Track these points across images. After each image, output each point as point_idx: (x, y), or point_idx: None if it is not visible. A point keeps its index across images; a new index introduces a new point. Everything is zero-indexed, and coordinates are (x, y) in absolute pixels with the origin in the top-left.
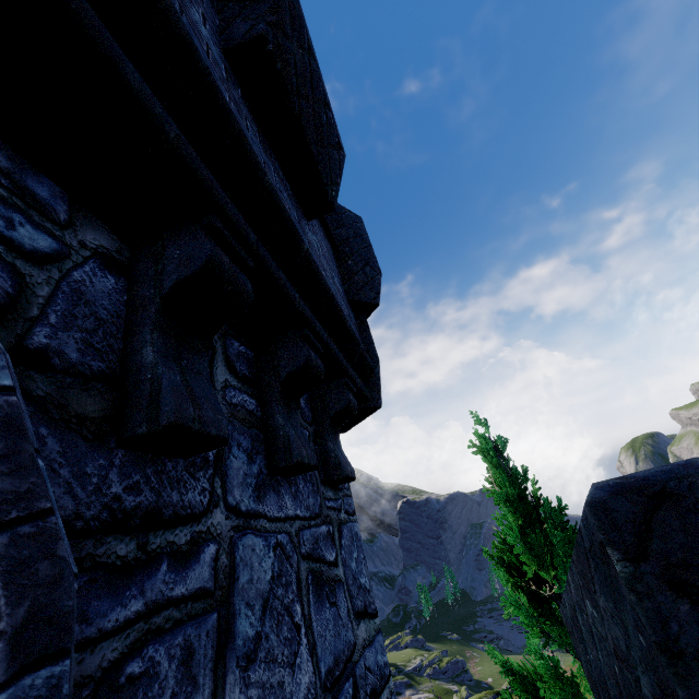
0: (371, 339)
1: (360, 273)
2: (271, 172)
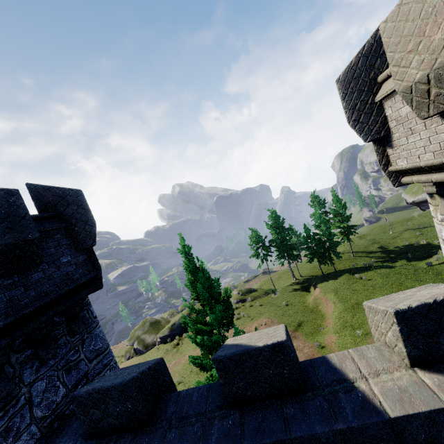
0: (96, 259)
1: (83, 232)
2: (3, 300)
